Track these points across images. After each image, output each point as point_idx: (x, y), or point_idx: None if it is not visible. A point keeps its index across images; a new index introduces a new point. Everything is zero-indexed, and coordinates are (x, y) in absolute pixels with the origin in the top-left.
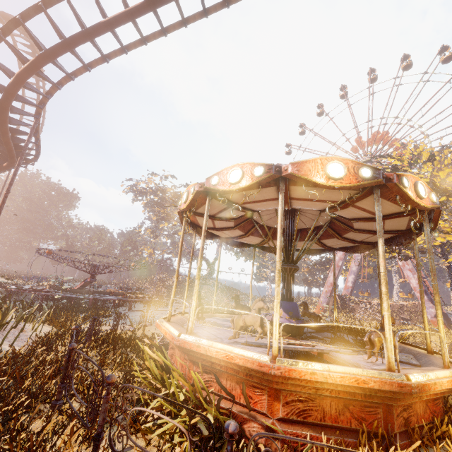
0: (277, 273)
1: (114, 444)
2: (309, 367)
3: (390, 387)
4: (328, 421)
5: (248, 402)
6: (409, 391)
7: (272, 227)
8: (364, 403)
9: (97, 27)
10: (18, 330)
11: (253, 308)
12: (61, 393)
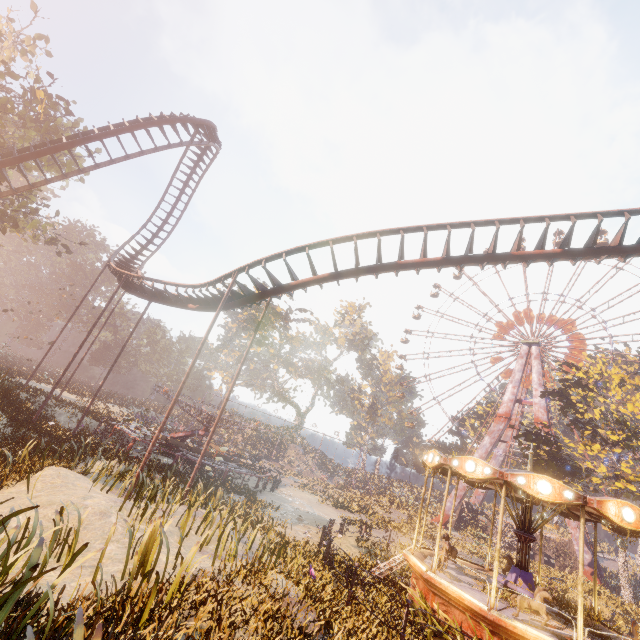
0: (581, 585)
1: None
2: None
3: None
4: None
5: None
6: None
7: None
8: None
9: (394, 267)
10: None
11: (537, 594)
12: None
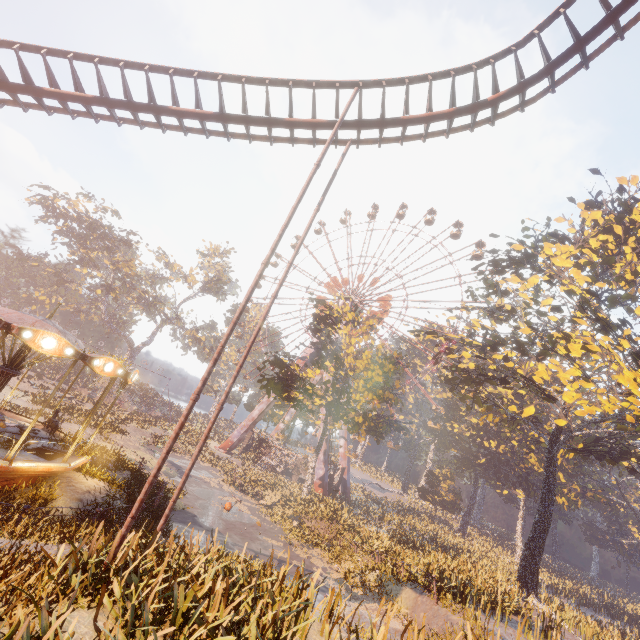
0: None
1: None
2: None
3: None
4: None
5: None
6: None
7: None
8: None
9: None
10: None
11: None
12: None
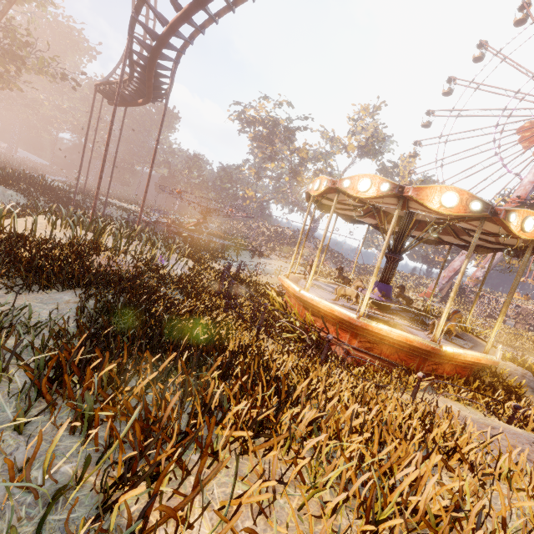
0: (376, 268)
1: (260, 336)
2: (379, 326)
3: (426, 348)
4: (383, 356)
5: (338, 335)
6: (437, 353)
7: (391, 213)
8: (408, 353)
9: None
10: (172, 259)
11: (354, 285)
12: (228, 306)
